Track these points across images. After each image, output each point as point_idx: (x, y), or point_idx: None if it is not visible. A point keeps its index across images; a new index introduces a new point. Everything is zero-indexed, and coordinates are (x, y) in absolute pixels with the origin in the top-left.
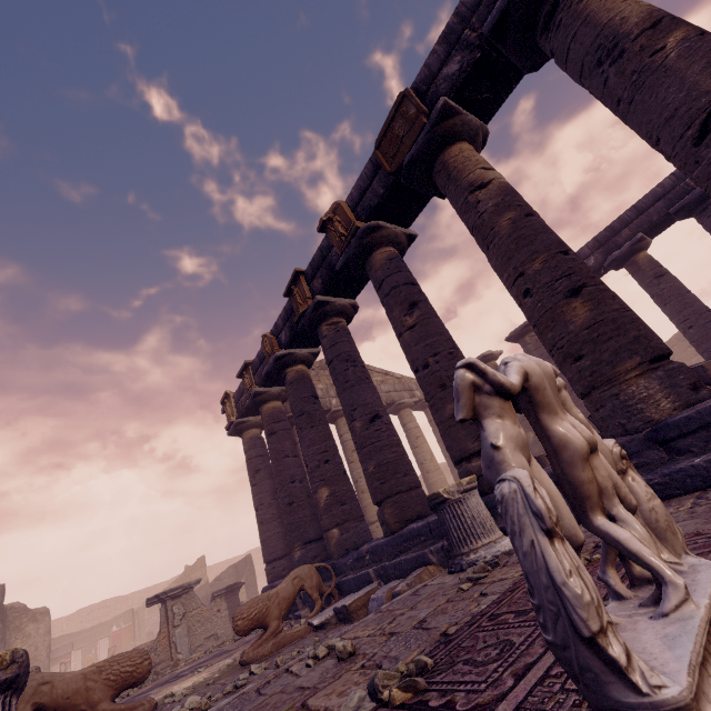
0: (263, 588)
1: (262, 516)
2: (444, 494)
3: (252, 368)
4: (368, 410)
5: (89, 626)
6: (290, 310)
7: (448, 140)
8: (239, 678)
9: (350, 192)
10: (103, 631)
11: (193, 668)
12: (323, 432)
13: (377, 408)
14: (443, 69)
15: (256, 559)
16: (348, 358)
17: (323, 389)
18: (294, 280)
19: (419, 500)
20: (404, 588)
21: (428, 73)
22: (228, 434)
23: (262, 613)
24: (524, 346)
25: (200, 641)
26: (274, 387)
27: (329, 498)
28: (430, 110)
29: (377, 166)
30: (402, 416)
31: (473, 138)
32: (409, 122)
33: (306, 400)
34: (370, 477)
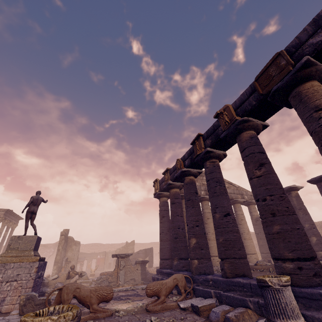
0: (157, 269)
1: (162, 237)
2: (269, 283)
3: (169, 172)
4: (224, 210)
5: (90, 250)
6: (192, 151)
7: (304, 79)
8: (146, 321)
9: (235, 101)
10: (95, 256)
11: (126, 297)
12: (198, 211)
13: (228, 210)
14: (309, 39)
15: (153, 246)
16: (217, 180)
17: (198, 185)
18: (197, 138)
19: (245, 265)
20: (233, 317)
21: (297, 42)
22: (154, 197)
23: (158, 290)
24: (320, 187)
25: (128, 279)
26: (177, 182)
27: (195, 244)
28: (295, 62)
29: (253, 89)
30: (235, 206)
31: (321, 78)
32: (279, 69)
33: (192, 194)
34: (219, 244)
